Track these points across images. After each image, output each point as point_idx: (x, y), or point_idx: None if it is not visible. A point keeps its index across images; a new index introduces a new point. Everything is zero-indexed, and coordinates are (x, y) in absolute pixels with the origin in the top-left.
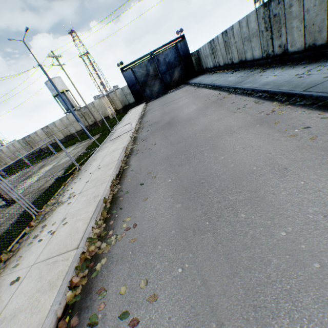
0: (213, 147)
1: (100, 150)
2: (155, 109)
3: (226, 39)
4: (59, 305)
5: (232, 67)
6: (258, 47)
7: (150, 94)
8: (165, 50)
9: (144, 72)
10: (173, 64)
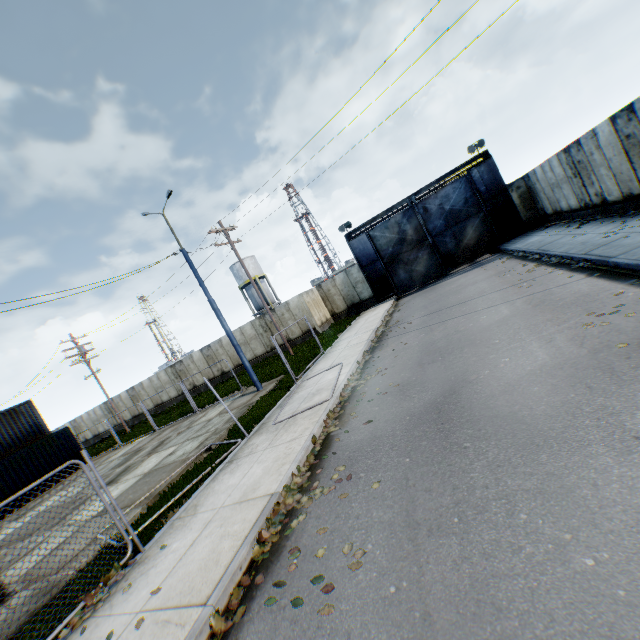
0: None
1: (232, 465)
2: (409, 326)
3: (629, 129)
4: None
5: None
6: None
7: (408, 279)
8: (441, 189)
9: (395, 235)
10: (463, 213)
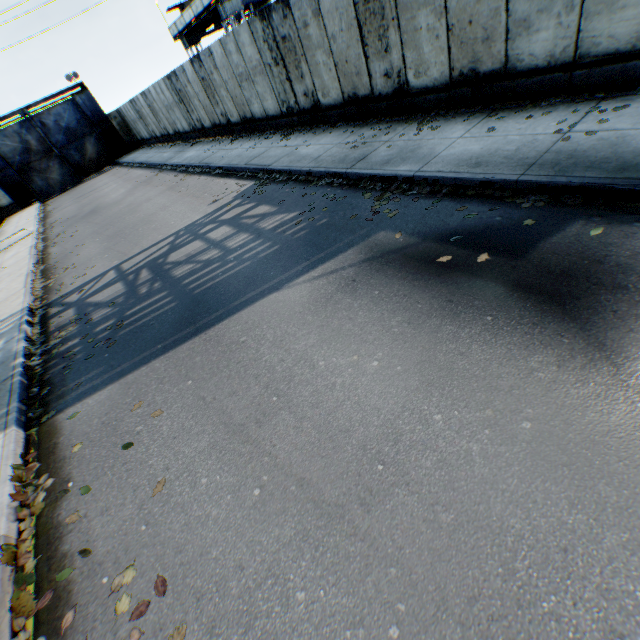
0: (134, 212)
1: None
2: (66, 206)
3: (149, 103)
4: (31, 297)
5: (171, 139)
6: (183, 119)
7: (48, 186)
8: (53, 108)
9: (19, 145)
10: (80, 132)
